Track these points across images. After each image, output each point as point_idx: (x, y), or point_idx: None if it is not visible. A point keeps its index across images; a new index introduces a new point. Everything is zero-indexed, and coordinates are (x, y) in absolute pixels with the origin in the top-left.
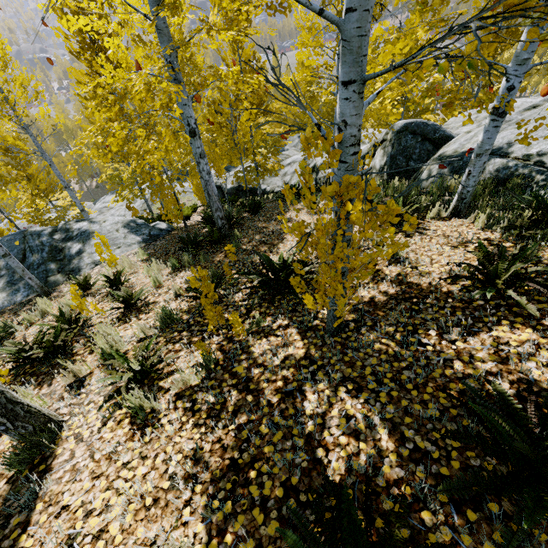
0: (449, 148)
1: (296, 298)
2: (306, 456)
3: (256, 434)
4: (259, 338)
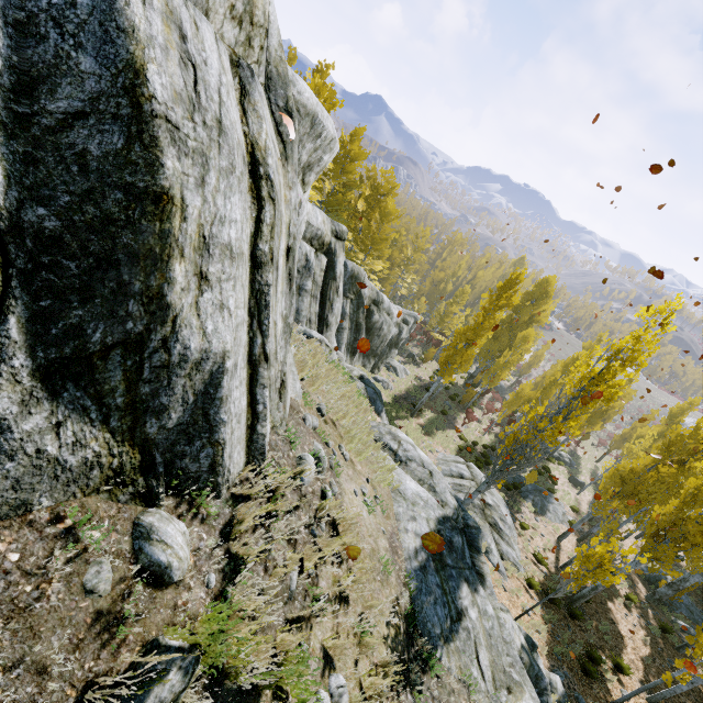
0: None
1: None
2: None
3: None
4: None
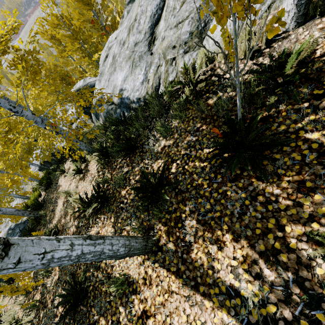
0: (93, 100)
1: None
2: (53, 324)
3: (45, 324)
4: (49, 277)
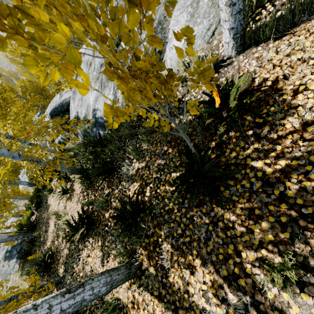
0: (70, 118)
1: (53, 270)
2: None
3: None
4: None
